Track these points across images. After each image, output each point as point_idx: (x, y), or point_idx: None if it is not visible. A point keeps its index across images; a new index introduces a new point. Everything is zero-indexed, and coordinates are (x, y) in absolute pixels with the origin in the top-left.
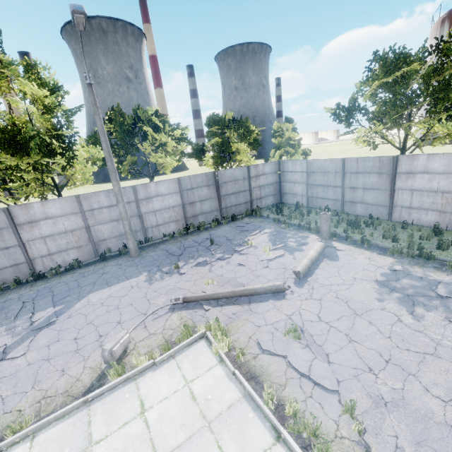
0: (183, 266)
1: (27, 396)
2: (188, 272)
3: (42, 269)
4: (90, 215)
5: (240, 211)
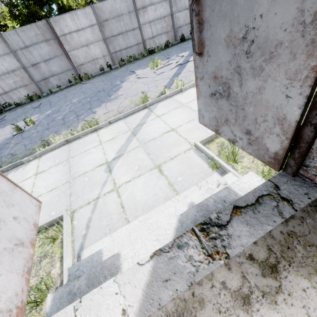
0: None
1: None
2: None
3: (149, 49)
4: (174, 2)
5: None
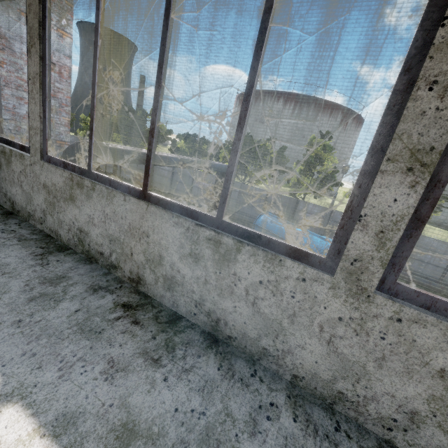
0: None
1: None
2: None
3: None
4: None
5: None
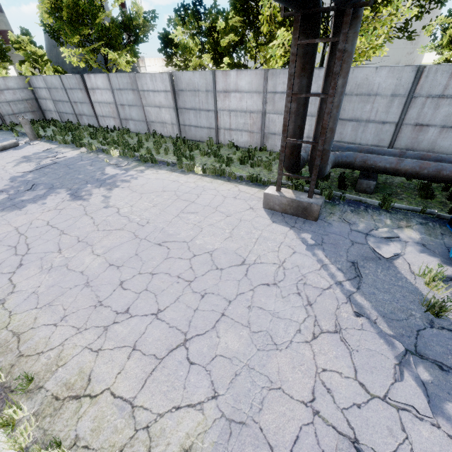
0: None
1: None
2: None
3: None
4: None
5: None
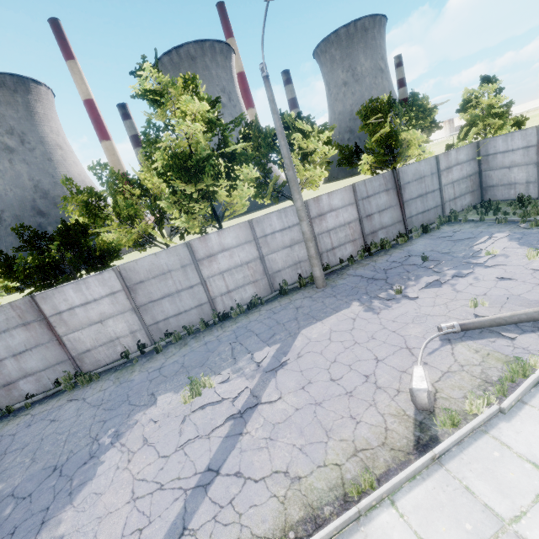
0: (405, 290)
1: (330, 447)
2: (421, 296)
3: (222, 309)
4: (263, 242)
5: (428, 220)
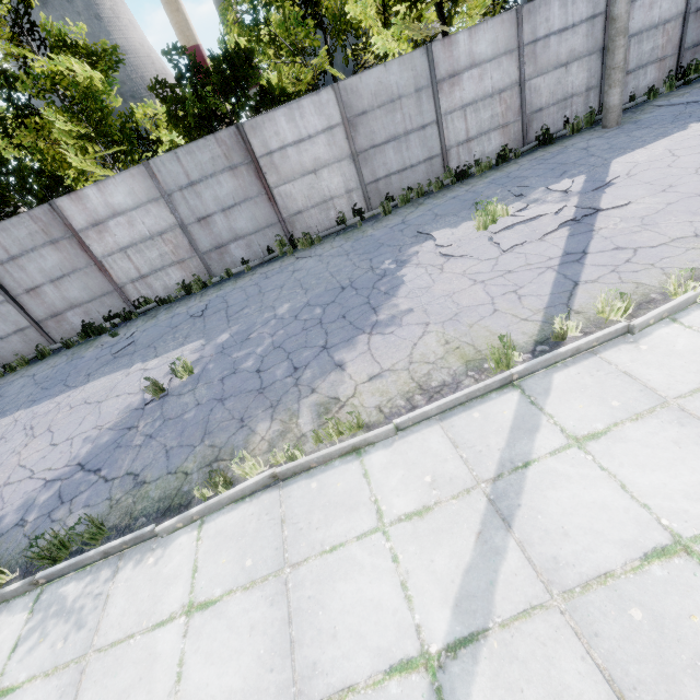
0: None
1: None
2: None
3: (455, 168)
4: (530, 54)
5: None
